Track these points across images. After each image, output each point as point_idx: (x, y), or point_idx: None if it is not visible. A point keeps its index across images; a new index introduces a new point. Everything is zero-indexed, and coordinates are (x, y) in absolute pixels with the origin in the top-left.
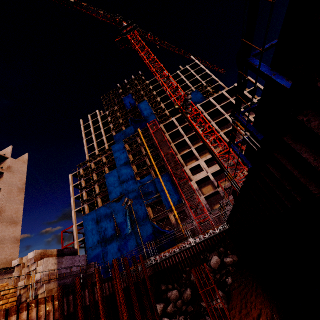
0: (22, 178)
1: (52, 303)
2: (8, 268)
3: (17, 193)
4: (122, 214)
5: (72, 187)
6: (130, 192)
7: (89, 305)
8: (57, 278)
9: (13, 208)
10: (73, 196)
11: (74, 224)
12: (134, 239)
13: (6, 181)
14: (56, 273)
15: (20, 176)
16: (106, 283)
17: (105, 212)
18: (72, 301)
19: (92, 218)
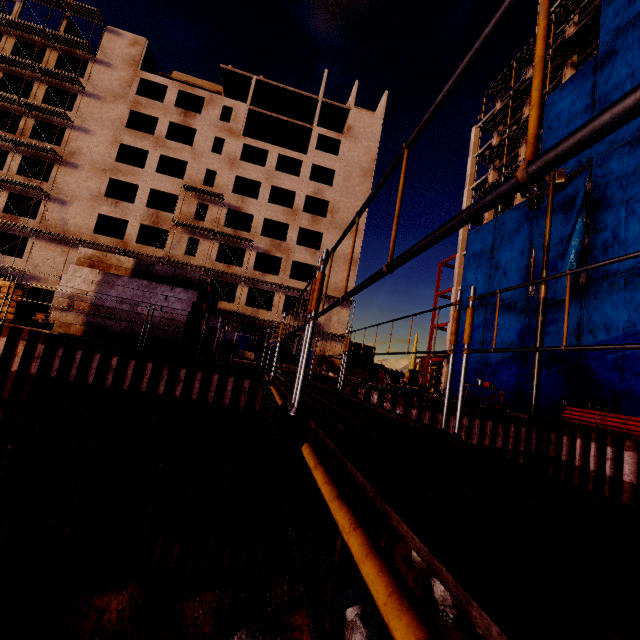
0: (371, 149)
1: (27, 343)
2: (335, 298)
3: (359, 179)
4: (559, 235)
5: (473, 161)
6: (618, 148)
7: (126, 391)
8: (69, 308)
9: (351, 207)
10: (470, 186)
11: (458, 252)
12: (572, 323)
13: (343, 157)
14: (92, 301)
15: (368, 145)
16: (215, 375)
17: (516, 226)
18: (78, 362)
19: (484, 240)
